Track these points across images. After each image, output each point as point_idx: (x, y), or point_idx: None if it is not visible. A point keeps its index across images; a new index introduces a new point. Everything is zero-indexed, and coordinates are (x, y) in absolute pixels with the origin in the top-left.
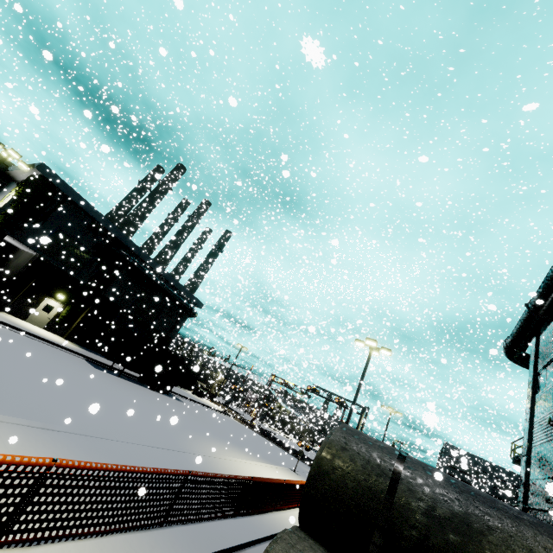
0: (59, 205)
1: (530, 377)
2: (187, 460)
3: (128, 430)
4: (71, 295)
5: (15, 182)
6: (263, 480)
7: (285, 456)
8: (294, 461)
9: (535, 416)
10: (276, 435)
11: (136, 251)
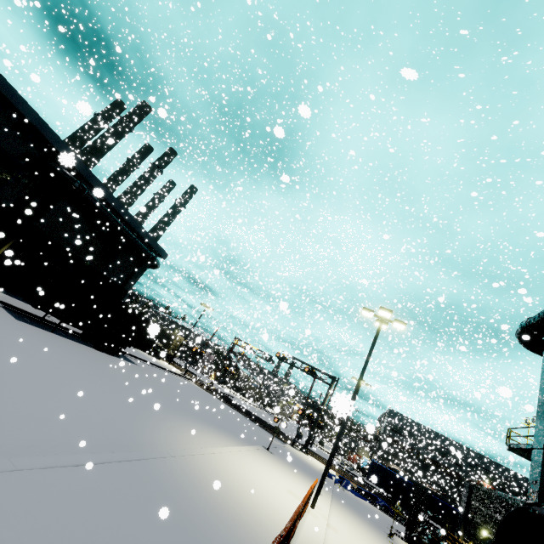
0: None
1: None
2: (151, 479)
3: (50, 427)
4: None
5: None
6: (289, 527)
7: (250, 426)
8: (259, 431)
9: None
10: (234, 398)
11: (84, 174)
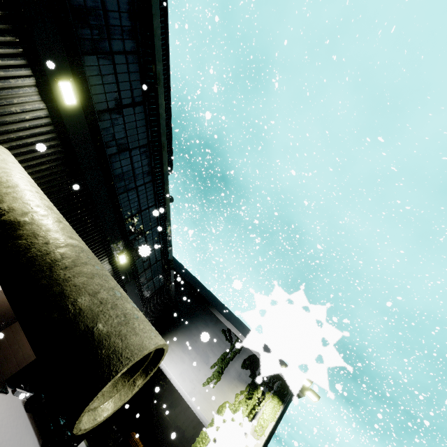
0: None
1: None
2: None
3: None
4: None
5: (214, 319)
6: None
7: None
8: None
9: None
10: None
11: None
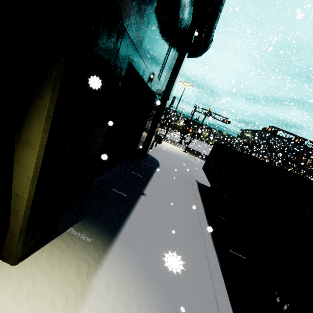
0: None
1: None
2: None
3: None
4: None
5: None
6: None
7: None
8: None
9: None
10: None
11: None
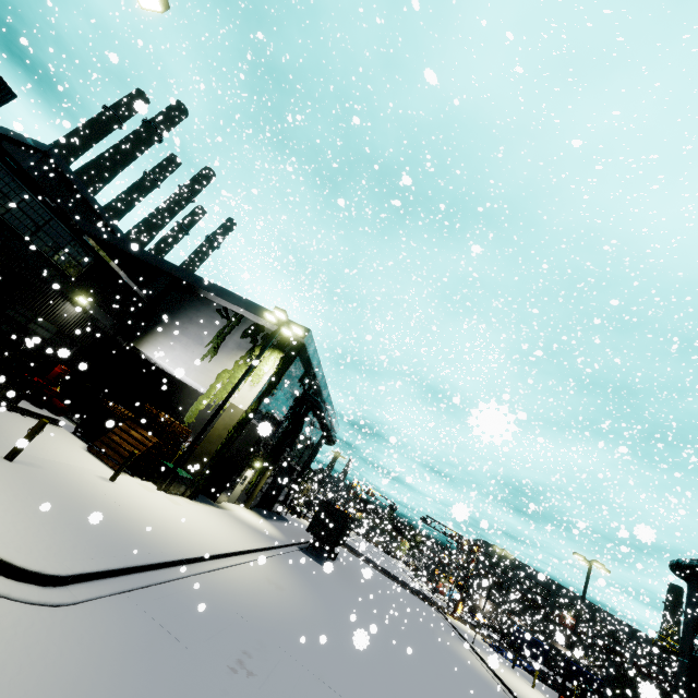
0: (291, 364)
1: (690, 593)
2: None
3: None
4: (263, 458)
5: (207, 302)
6: None
7: (414, 599)
8: (422, 604)
9: (696, 630)
10: None
11: (325, 397)
